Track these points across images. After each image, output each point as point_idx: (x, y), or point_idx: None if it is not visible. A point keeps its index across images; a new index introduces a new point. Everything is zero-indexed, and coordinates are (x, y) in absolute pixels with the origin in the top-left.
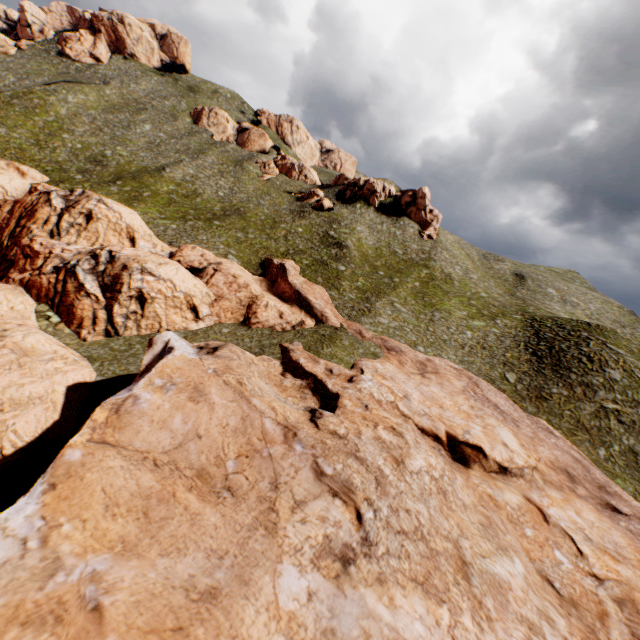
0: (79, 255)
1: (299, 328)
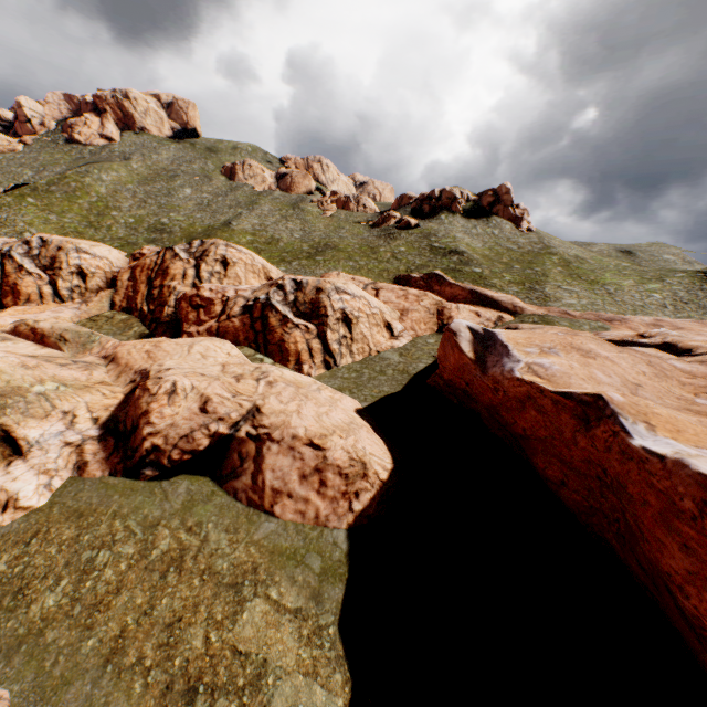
0: (258, 291)
1: (500, 323)
